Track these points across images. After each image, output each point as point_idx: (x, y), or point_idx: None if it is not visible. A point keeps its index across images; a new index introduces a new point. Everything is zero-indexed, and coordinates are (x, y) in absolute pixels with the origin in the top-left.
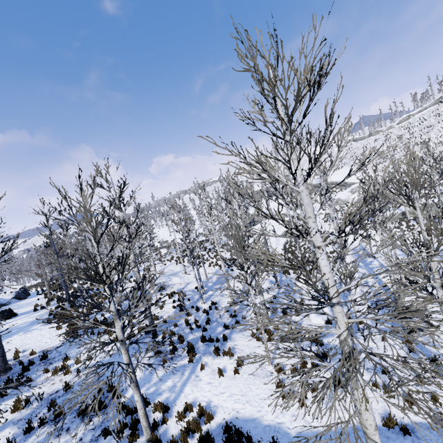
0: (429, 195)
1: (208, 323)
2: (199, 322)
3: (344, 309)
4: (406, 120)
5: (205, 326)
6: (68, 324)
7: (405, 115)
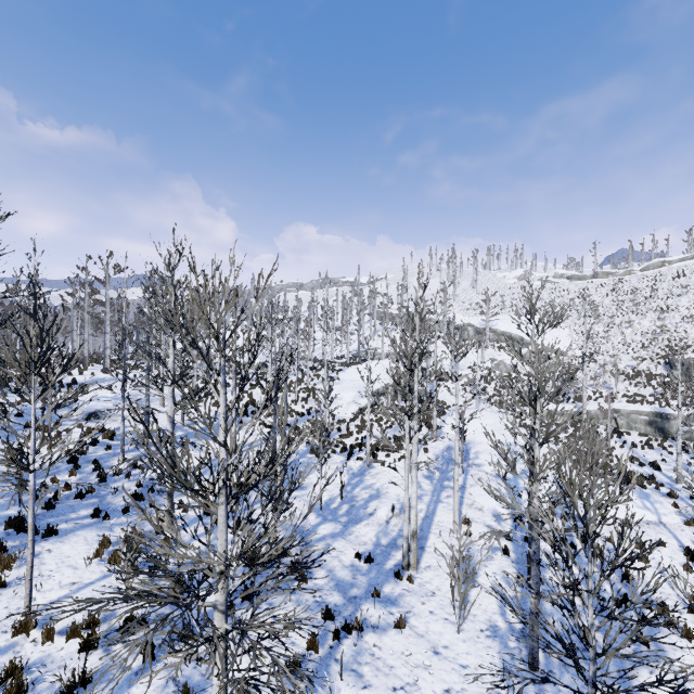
0: (636, 396)
1: (81, 497)
2: (74, 490)
3: (321, 543)
4: (657, 268)
5: (55, 500)
6: None
7: (658, 260)
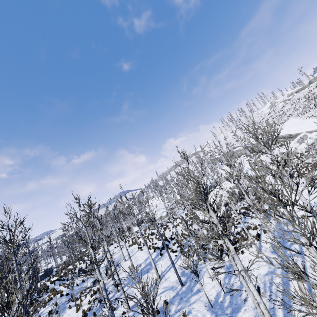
0: None
1: None
2: None
3: None
4: None
5: None
6: None
7: None
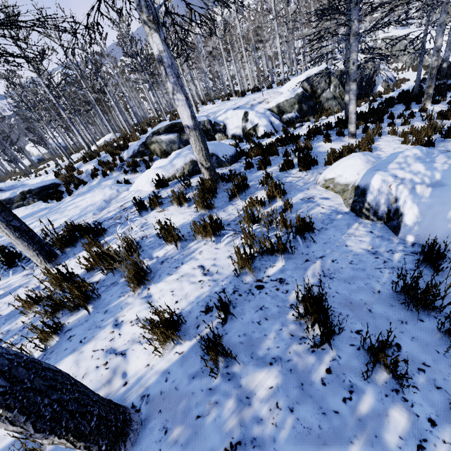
0: None
1: None
2: None
3: None
4: None
5: None
6: None
7: None
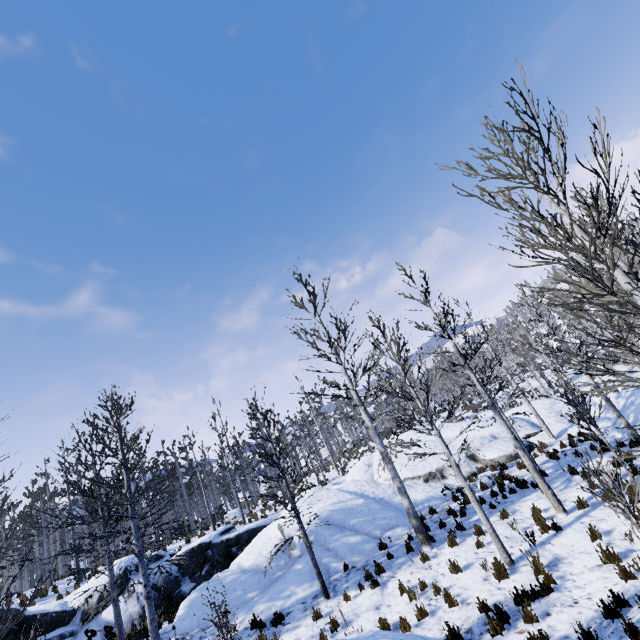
0: None
1: None
2: None
3: None
4: None
5: None
6: (472, 409)
7: None
